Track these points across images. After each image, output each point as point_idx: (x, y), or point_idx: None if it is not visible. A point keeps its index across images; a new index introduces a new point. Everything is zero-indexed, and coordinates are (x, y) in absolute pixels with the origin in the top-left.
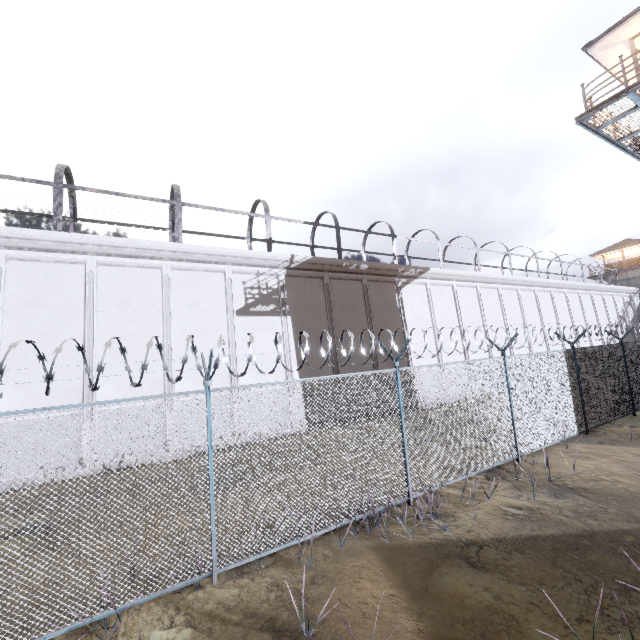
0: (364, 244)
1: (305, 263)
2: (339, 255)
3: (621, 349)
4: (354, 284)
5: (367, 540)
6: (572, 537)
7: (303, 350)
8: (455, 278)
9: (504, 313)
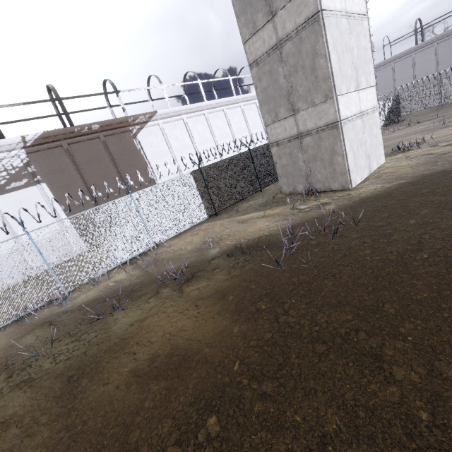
0: (108, 100)
1: (38, 139)
2: (70, 123)
3: (249, 154)
4: (93, 142)
5: (23, 324)
6: (115, 293)
7: (66, 203)
8: (183, 112)
9: (231, 128)
